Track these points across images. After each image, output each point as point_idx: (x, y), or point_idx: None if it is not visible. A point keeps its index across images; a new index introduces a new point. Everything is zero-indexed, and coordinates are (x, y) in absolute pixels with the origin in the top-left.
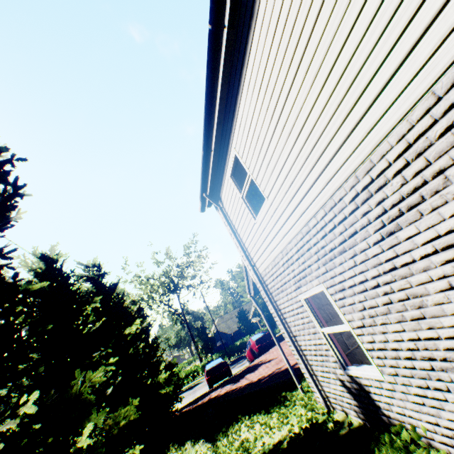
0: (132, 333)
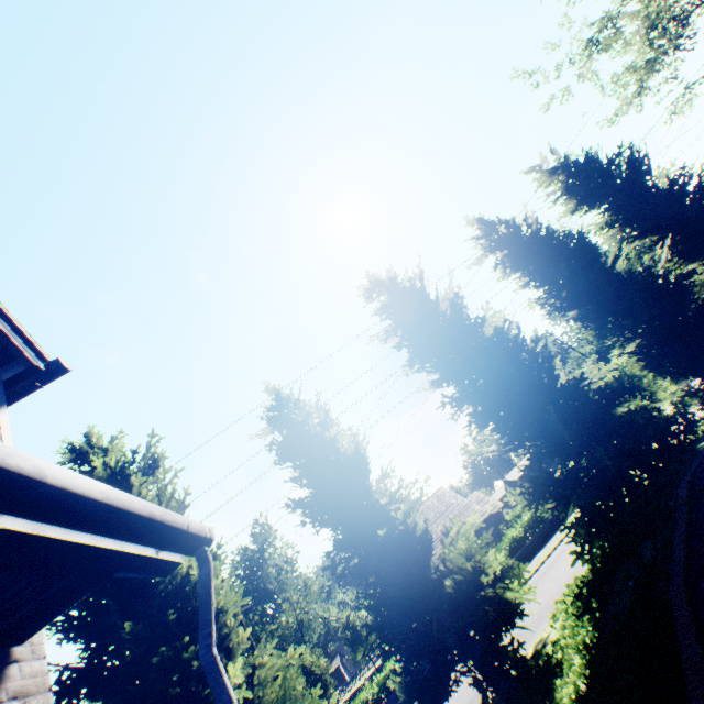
0: (498, 329)
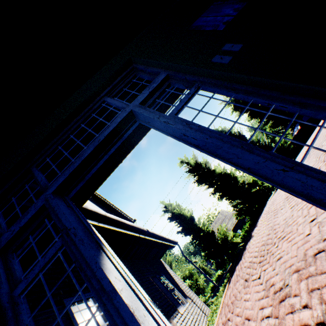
0: (220, 171)
